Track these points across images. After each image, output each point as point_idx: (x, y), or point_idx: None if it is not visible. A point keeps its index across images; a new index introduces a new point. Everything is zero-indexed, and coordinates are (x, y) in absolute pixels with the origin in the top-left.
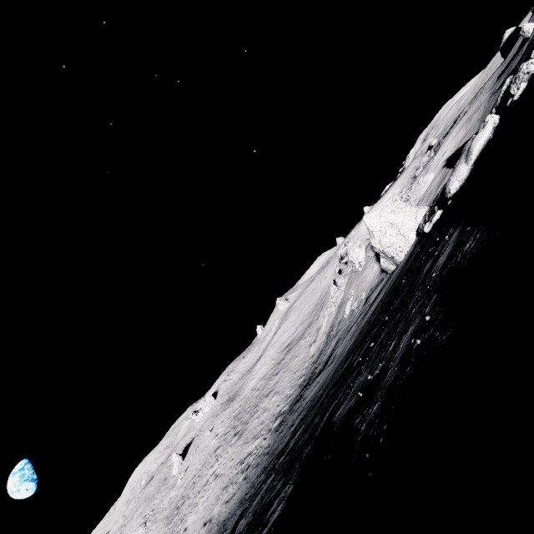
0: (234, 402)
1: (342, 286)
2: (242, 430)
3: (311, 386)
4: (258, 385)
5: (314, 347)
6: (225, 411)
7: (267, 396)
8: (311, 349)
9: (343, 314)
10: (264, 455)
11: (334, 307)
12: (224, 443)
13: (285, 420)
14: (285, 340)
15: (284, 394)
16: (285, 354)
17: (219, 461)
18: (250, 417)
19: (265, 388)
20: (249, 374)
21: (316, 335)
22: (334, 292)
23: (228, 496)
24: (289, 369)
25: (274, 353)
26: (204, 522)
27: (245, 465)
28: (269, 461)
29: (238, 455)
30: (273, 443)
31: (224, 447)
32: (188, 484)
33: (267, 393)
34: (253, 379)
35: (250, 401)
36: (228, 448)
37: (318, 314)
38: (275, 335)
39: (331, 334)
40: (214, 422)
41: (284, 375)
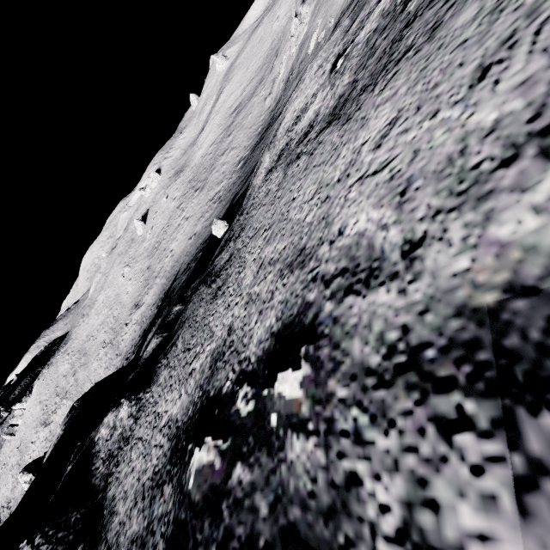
0: (184, 172)
1: (306, 18)
2: (203, 185)
3: (274, 124)
4: (209, 151)
5: (269, 100)
6: (177, 181)
7: (223, 155)
8: (267, 102)
9: (306, 52)
10: (235, 183)
11: (295, 47)
12: (186, 199)
13: (250, 158)
14: (232, 103)
15: (242, 147)
16: (235, 116)
17: (186, 210)
18: (209, 174)
19: (219, 150)
20: (194, 146)
21: (272, 86)
22: (295, 28)
23: (206, 218)
24: (243, 127)
25: (221, 119)
26: (189, 238)
27: (216, 199)
28: (246, 175)
29: (205, 199)
30: (242, 173)
31: (188, 201)
32: (158, 234)
33: (222, 153)
34: (200, 148)
35: (204, 165)
36: (192, 200)
37: (270, 67)
38: (218, 102)
39: (291, 78)
40: (167, 192)
41: (238, 134)
